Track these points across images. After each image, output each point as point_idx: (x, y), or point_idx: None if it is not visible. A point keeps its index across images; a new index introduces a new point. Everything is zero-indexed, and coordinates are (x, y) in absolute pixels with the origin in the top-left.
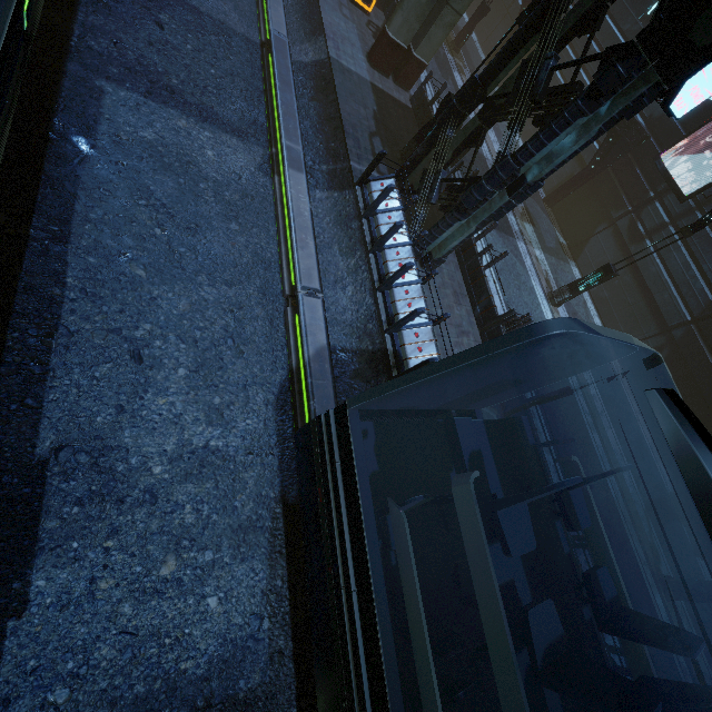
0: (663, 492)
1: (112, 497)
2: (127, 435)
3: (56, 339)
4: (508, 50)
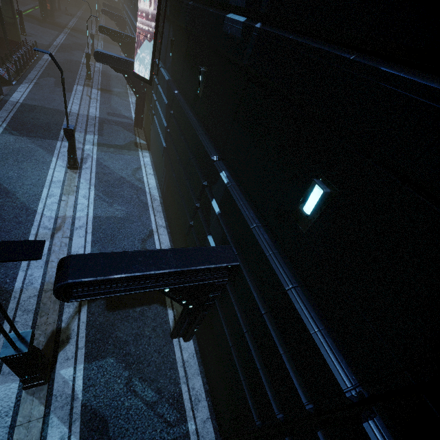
0: None
1: None
2: None
3: None
4: None
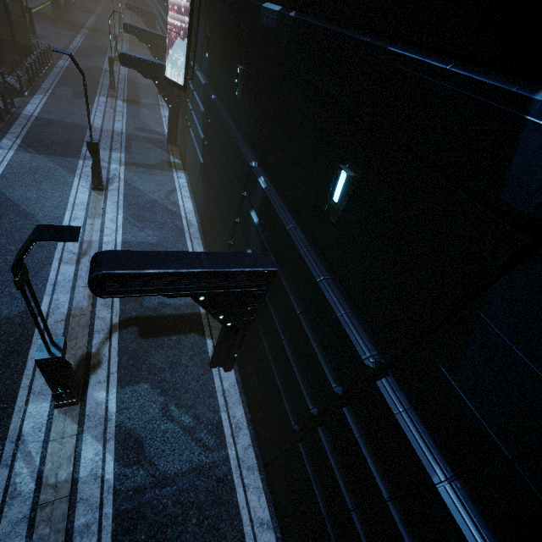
0: (188, 311)
1: None
2: None
3: None
4: None
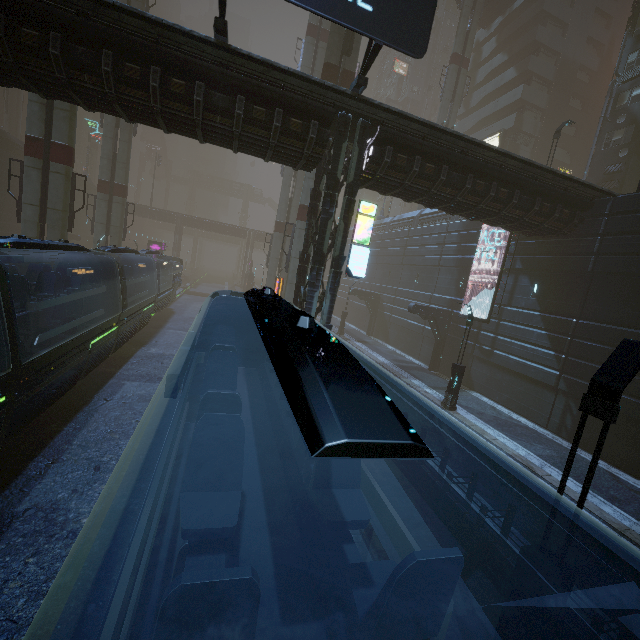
0: None
1: (47, 534)
2: (73, 503)
3: (54, 464)
4: (296, 296)
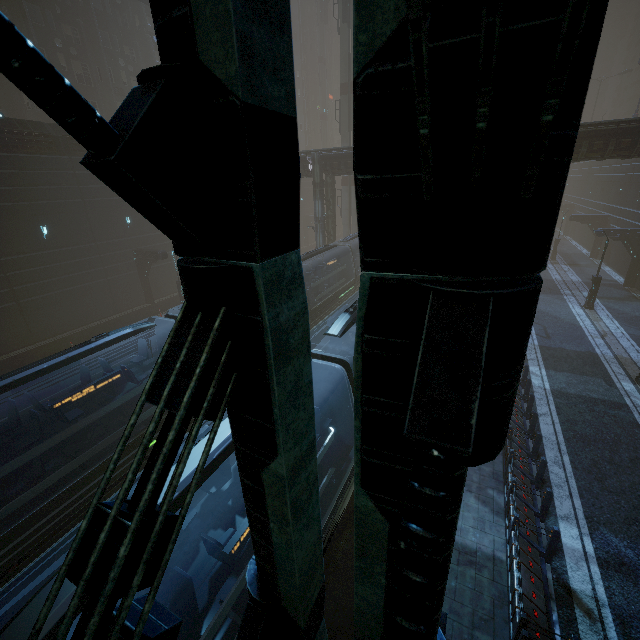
0: None
1: None
2: None
3: None
4: None
